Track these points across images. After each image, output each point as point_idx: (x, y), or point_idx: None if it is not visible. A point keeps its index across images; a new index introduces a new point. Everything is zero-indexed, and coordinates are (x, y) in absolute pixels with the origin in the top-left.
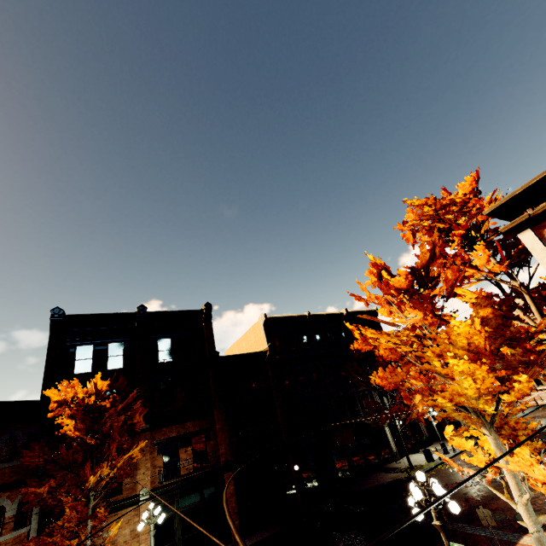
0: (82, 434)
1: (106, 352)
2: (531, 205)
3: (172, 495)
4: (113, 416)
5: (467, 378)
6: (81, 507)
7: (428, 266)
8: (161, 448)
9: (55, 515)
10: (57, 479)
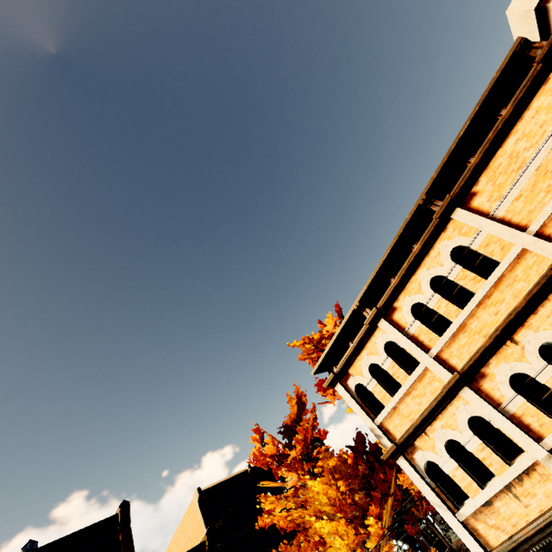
0: None
1: None
2: (334, 364)
3: None
4: None
5: (335, 537)
6: None
7: (300, 417)
8: None
9: None
10: None
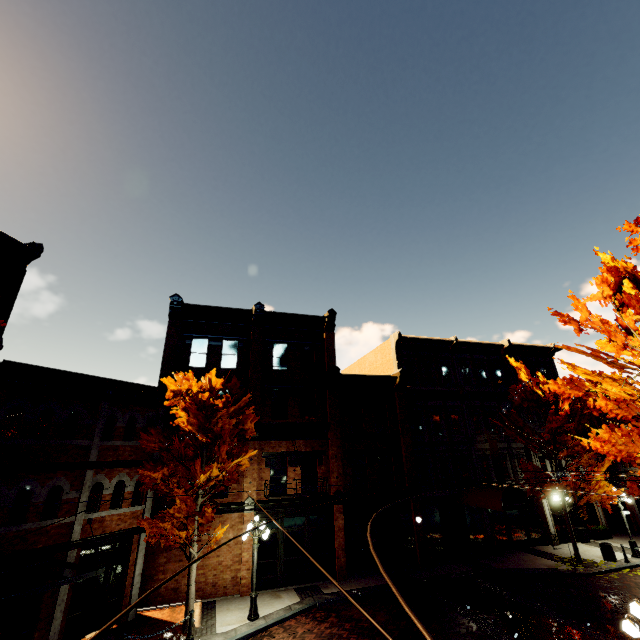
0: (194, 429)
1: (220, 349)
2: None
3: (277, 512)
4: (225, 418)
5: None
6: (190, 501)
7: None
8: (269, 461)
9: (167, 501)
10: (170, 469)
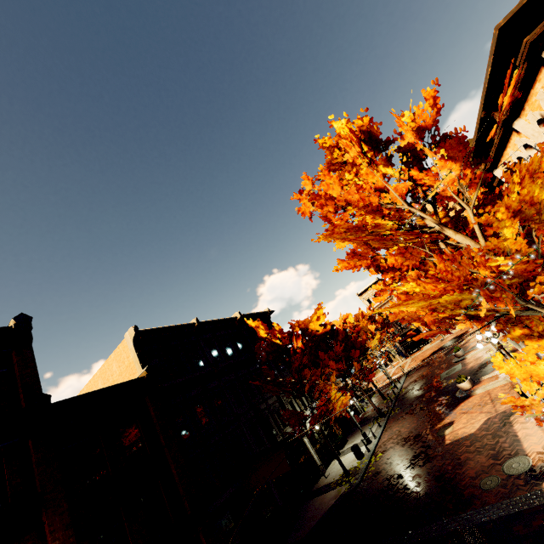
0: None
1: None
2: None
3: None
4: None
5: None
6: None
7: None
8: None
9: None
10: None
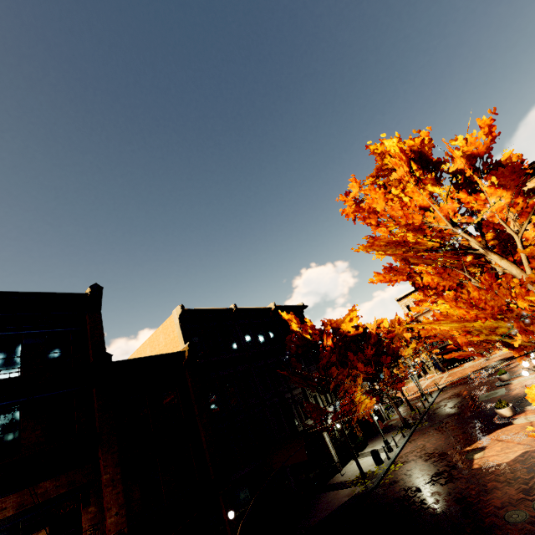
0: None
1: None
2: None
3: None
4: None
5: None
6: None
7: None
8: None
9: None
10: None
